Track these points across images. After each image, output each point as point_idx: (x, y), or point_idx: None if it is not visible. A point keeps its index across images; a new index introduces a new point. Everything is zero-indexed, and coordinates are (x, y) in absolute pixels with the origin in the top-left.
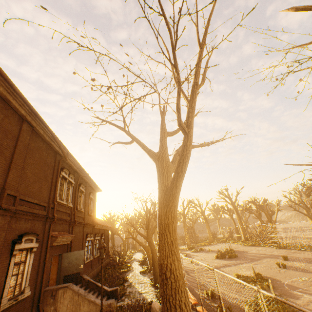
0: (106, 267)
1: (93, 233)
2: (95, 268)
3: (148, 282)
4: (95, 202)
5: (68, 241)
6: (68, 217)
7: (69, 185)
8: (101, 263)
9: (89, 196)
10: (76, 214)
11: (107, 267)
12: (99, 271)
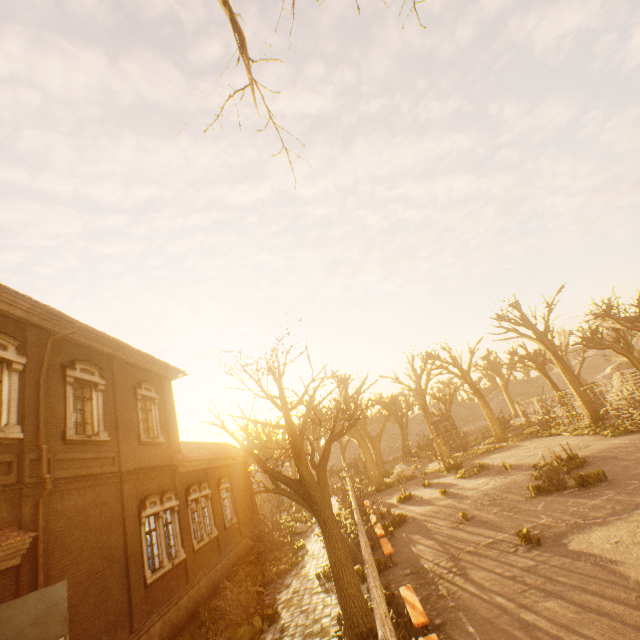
0: (243, 561)
1: (175, 489)
2: (204, 575)
3: (333, 631)
4: (170, 405)
5: (4, 560)
6: (3, 477)
7: (2, 370)
8: (227, 551)
9: (136, 392)
10: (63, 456)
11: (247, 560)
12: (220, 577)
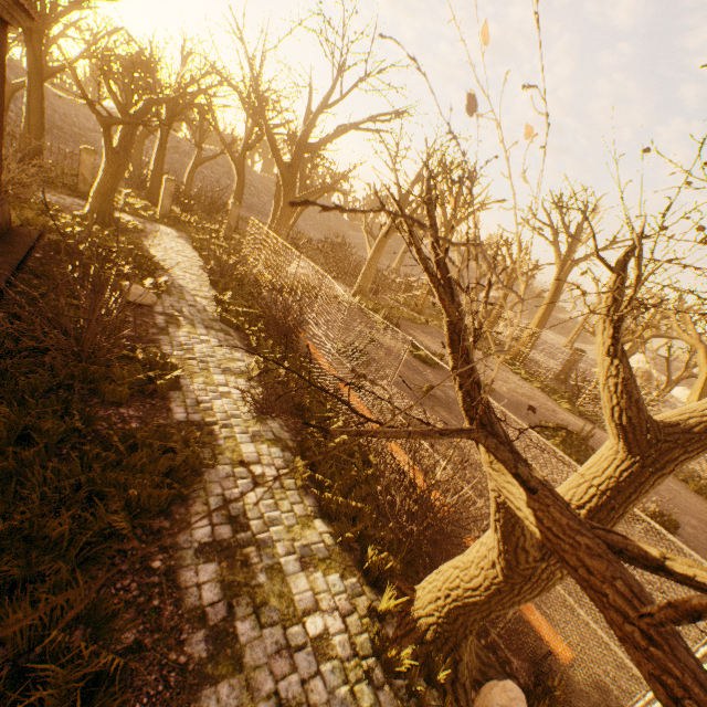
0: None
1: None
2: None
3: None
4: None
5: None
6: None
7: None
8: None
9: None
10: None
11: None
12: None
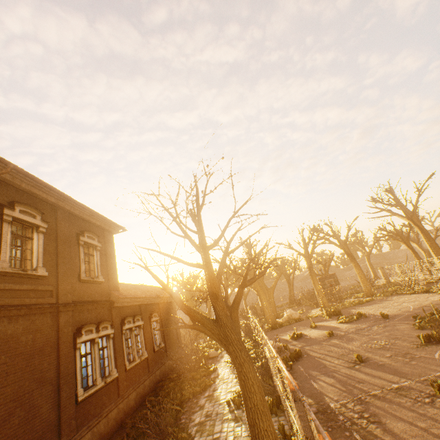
0: (167, 377)
1: (111, 320)
2: (134, 390)
3: None
4: (110, 253)
5: None
6: None
7: None
8: (154, 370)
9: (79, 239)
10: None
11: (170, 377)
12: (148, 391)
